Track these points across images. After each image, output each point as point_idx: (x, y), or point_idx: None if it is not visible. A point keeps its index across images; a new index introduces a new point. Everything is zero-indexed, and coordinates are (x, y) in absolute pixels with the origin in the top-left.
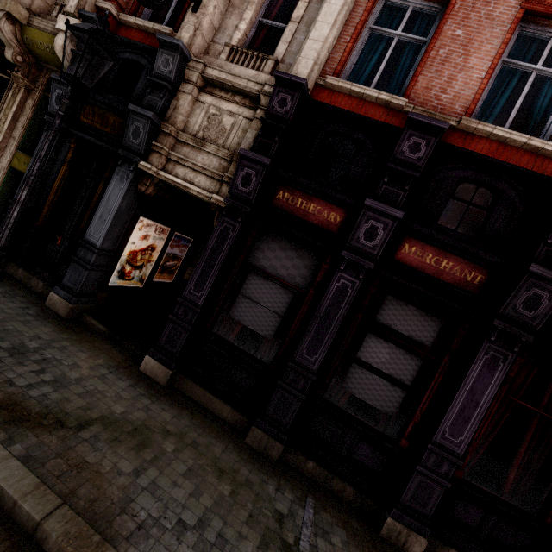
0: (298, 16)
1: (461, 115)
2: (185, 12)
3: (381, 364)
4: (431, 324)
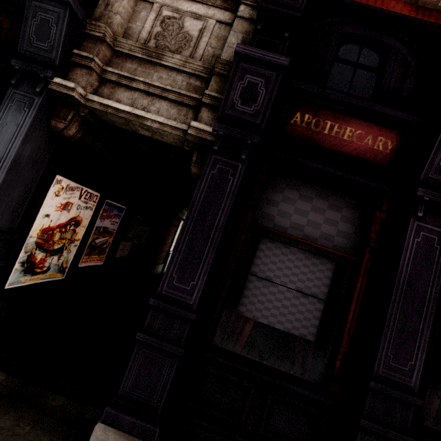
0: None
1: None
2: None
3: None
4: None
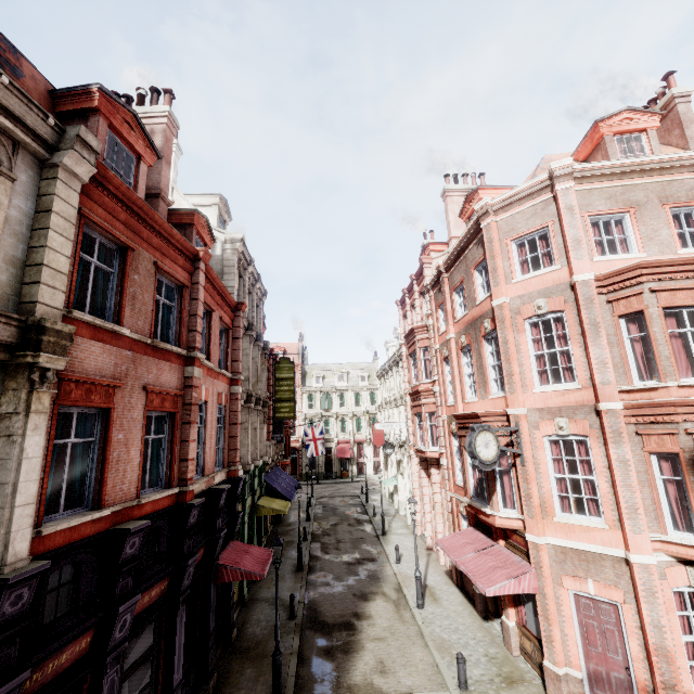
0: None
1: (136, 493)
2: None
3: (135, 692)
4: (150, 631)
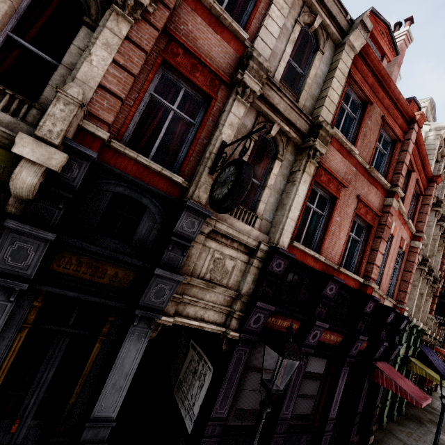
0: (271, 185)
1: (337, 262)
2: (190, 158)
3: (307, 391)
4: (323, 363)
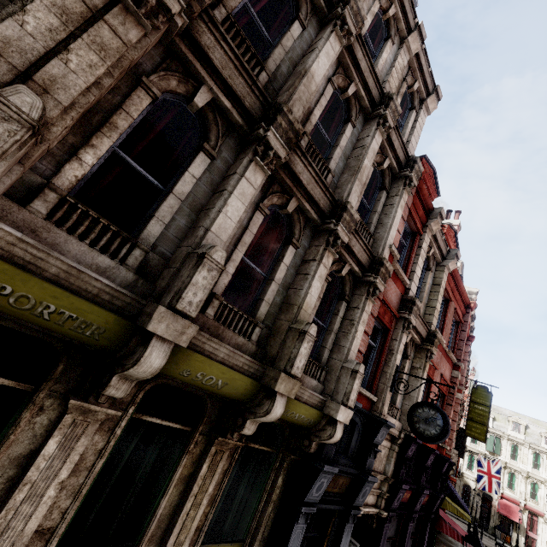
0: (404, 380)
1: None
2: (377, 378)
3: None
4: (415, 522)
